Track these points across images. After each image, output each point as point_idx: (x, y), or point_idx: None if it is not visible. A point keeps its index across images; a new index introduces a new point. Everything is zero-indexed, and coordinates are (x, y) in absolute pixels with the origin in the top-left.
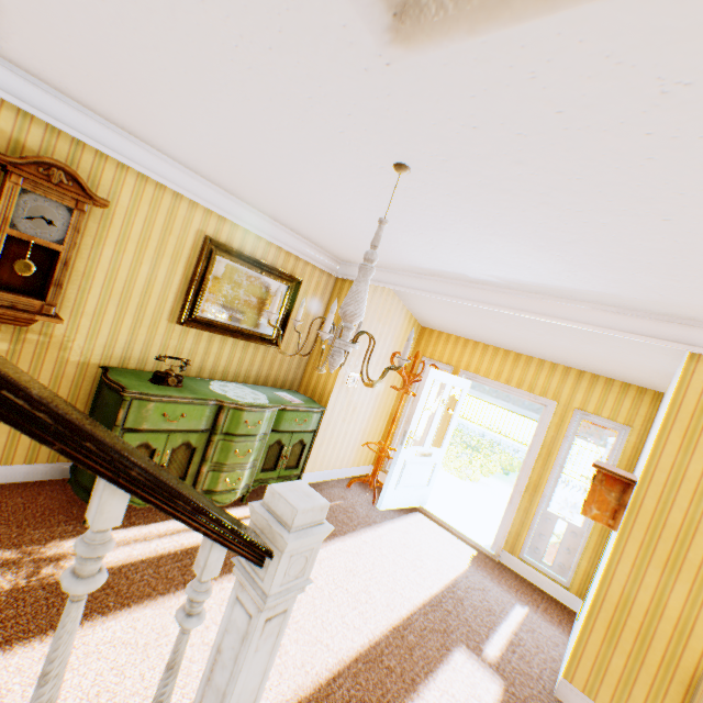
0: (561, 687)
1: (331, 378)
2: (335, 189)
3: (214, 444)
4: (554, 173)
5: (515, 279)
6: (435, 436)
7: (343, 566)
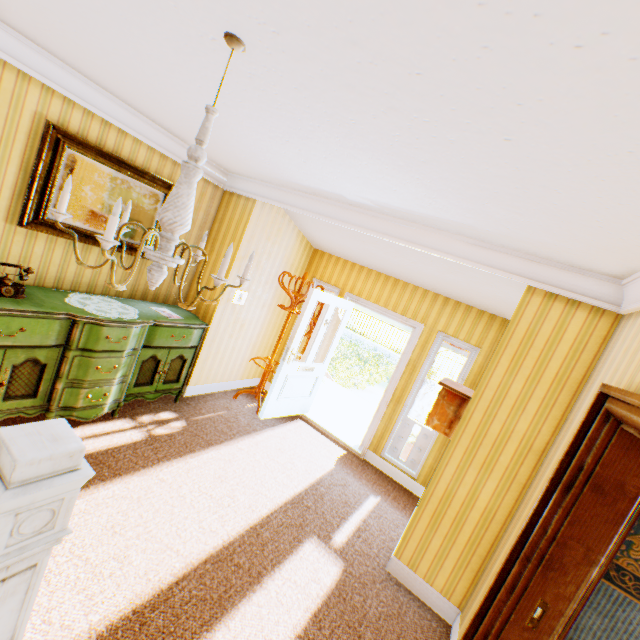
0: (392, 563)
1: (216, 295)
2: (180, 71)
3: (70, 360)
4: (393, 62)
5: (387, 204)
6: (320, 352)
7: (212, 473)
